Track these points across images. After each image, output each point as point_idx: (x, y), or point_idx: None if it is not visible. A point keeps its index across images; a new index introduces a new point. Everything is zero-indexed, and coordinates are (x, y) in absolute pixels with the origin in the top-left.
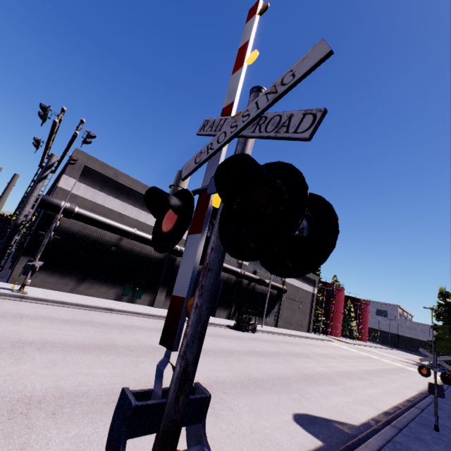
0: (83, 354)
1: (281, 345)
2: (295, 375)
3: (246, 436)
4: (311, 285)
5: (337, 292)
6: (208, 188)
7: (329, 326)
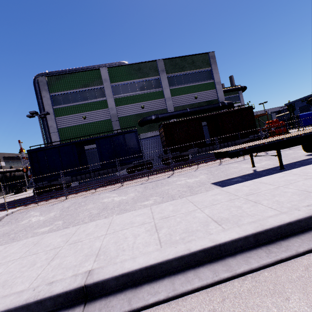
0: None
1: None
2: None
3: None
4: None
5: None
6: (28, 167)
7: None
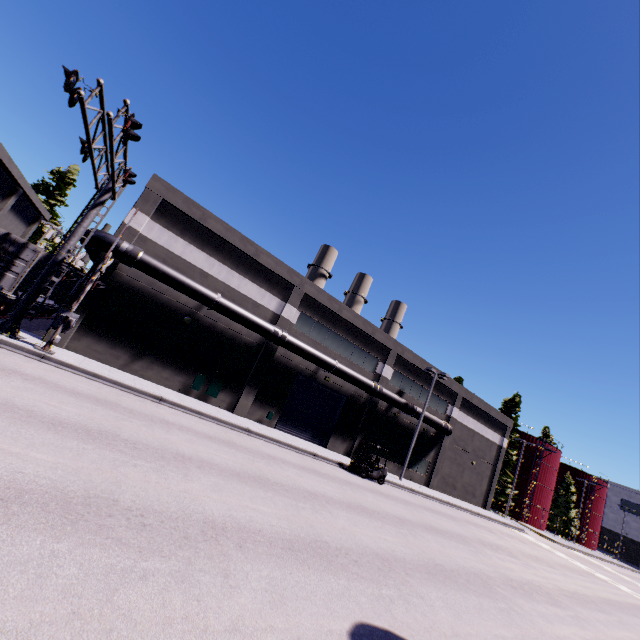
0: (44, 431)
1: (419, 512)
2: (414, 559)
3: (209, 634)
4: (498, 433)
5: (546, 454)
6: None
7: (525, 507)
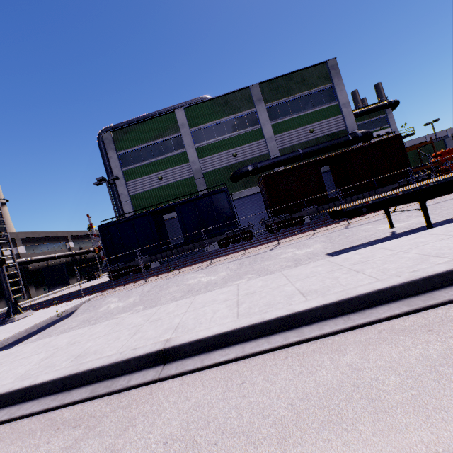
0: None
1: None
2: None
3: None
4: None
5: None
6: (100, 246)
7: None
